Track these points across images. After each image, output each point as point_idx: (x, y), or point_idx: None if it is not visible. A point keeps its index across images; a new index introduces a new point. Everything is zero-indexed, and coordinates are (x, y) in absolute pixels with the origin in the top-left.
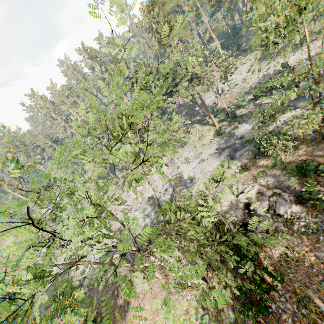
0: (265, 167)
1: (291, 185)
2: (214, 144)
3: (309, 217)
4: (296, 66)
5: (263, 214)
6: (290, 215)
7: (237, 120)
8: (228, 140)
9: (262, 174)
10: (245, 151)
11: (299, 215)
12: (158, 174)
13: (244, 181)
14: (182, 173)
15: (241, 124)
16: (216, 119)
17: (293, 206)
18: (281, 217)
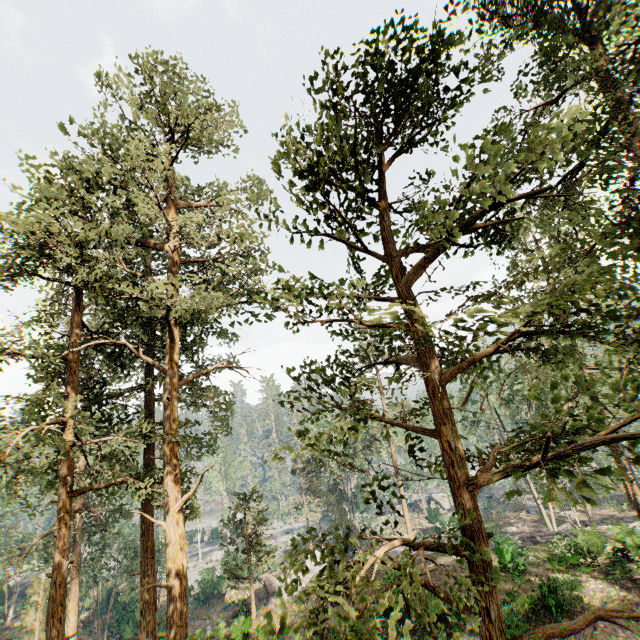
0: None
1: None
2: None
3: None
4: None
5: None
6: None
7: None
8: None
9: None
10: None
11: None
12: None
13: None
14: None
15: None
16: None
17: None
18: None
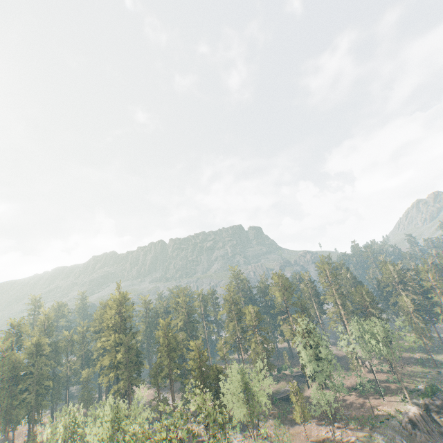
0: None
1: None
2: None
3: None
4: None
5: None
6: None
7: None
8: None
9: None
10: None
11: None
12: None
13: None
14: None
15: None
16: None
17: None
18: None
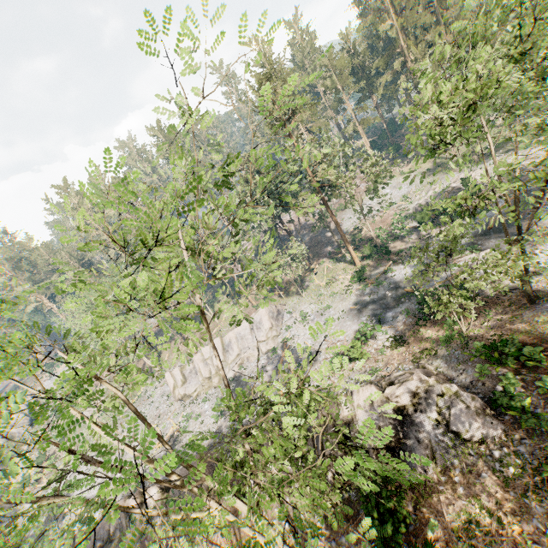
0: (434, 342)
1: (478, 377)
2: (352, 294)
3: (509, 442)
4: (485, 184)
5: (427, 430)
6: (475, 436)
7: (391, 258)
8: (374, 290)
9: (430, 354)
10: (401, 310)
11: (492, 437)
12: (252, 338)
13: (397, 364)
14: (294, 340)
15: (398, 266)
16: (358, 253)
17: (481, 419)
18: (460, 438)
